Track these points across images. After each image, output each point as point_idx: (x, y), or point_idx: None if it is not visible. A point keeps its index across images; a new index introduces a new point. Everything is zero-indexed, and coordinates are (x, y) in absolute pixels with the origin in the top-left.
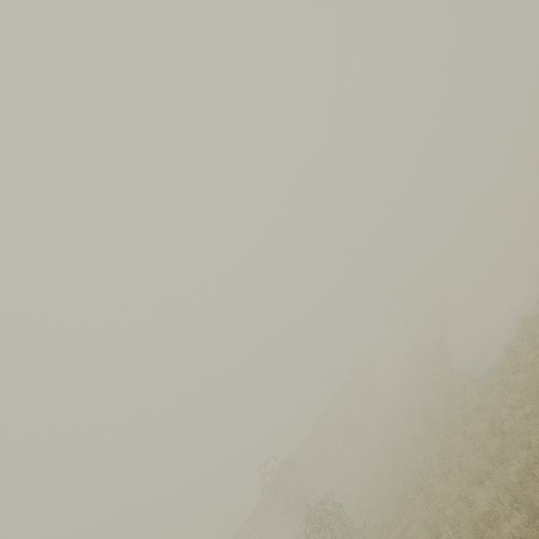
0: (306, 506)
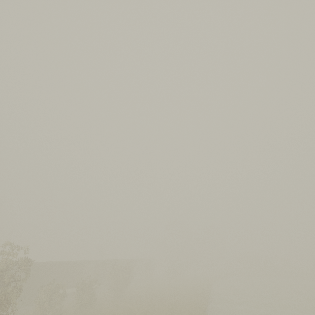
0: None
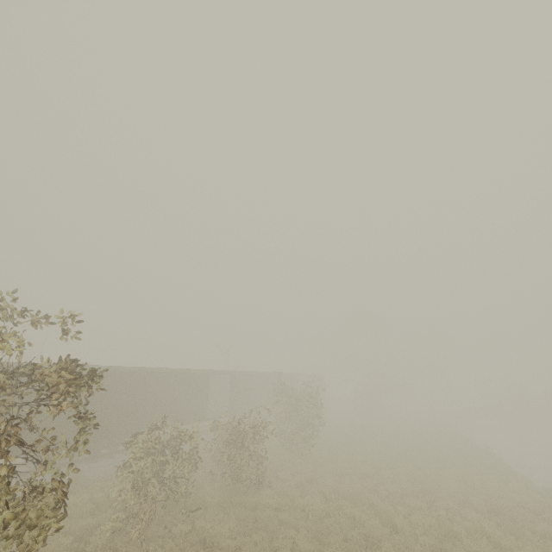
0: None
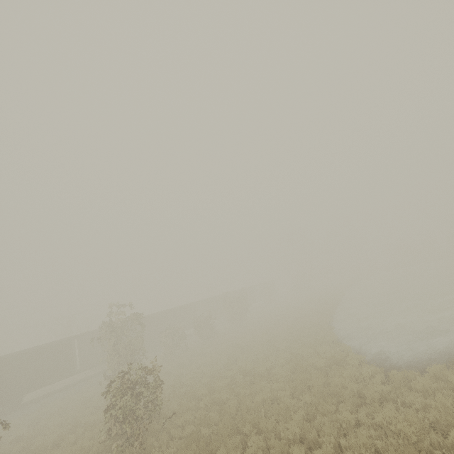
0: (128, 363)
